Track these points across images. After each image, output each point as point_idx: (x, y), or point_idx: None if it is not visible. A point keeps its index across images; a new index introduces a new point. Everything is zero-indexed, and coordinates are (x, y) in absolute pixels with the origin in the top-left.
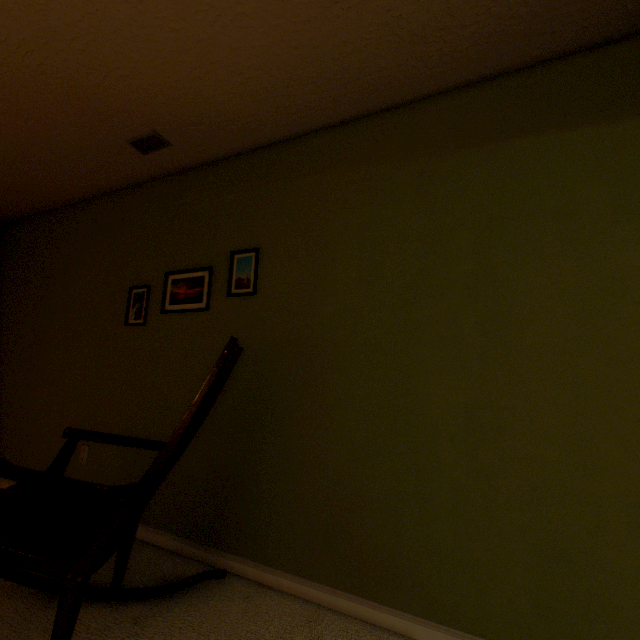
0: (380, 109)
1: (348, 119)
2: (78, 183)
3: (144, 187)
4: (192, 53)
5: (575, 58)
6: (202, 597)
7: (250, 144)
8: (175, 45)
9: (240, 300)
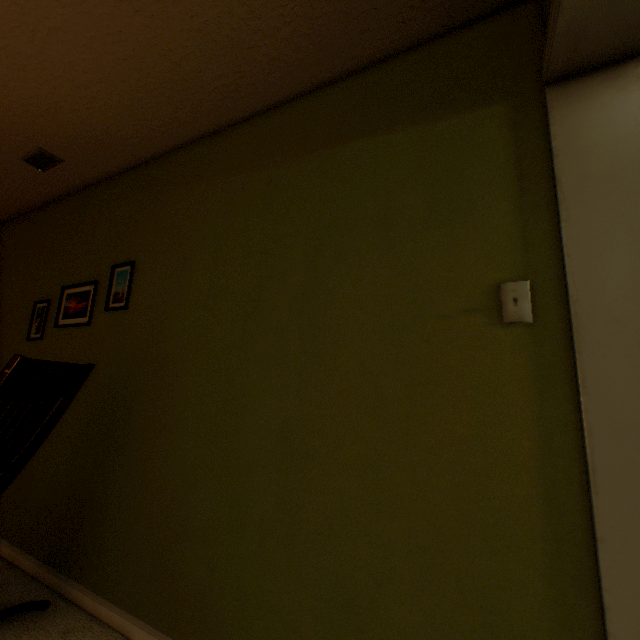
0: (242, 118)
1: (217, 129)
2: (0, 201)
3: (59, 203)
4: (30, 69)
5: (407, 56)
6: (20, 630)
7: (137, 158)
8: (10, 62)
9: (115, 314)
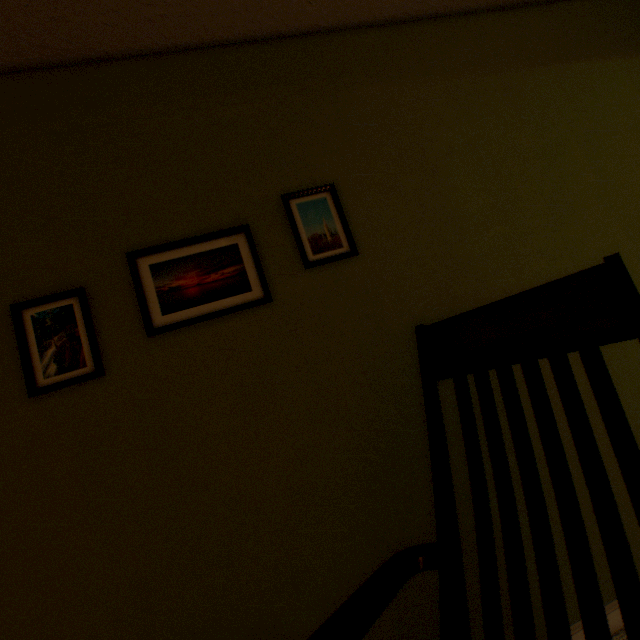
0: (434, 14)
1: (397, 19)
2: None
3: None
4: None
5: (582, 3)
6: None
7: (253, 27)
8: None
9: (331, 269)
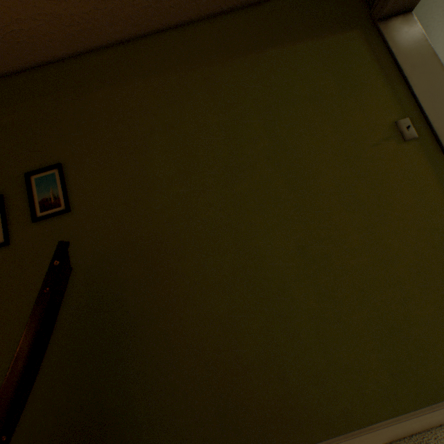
0: (156, 30)
1: (127, 38)
2: None
3: None
4: None
5: None
6: None
7: (21, 61)
8: None
9: (51, 221)
